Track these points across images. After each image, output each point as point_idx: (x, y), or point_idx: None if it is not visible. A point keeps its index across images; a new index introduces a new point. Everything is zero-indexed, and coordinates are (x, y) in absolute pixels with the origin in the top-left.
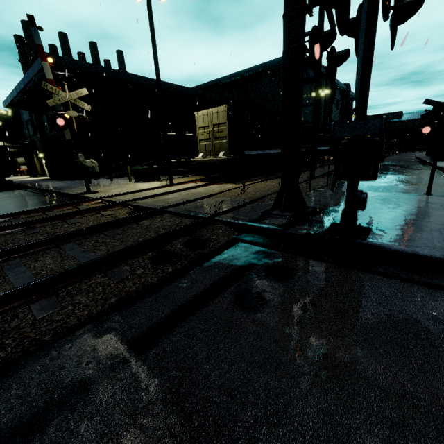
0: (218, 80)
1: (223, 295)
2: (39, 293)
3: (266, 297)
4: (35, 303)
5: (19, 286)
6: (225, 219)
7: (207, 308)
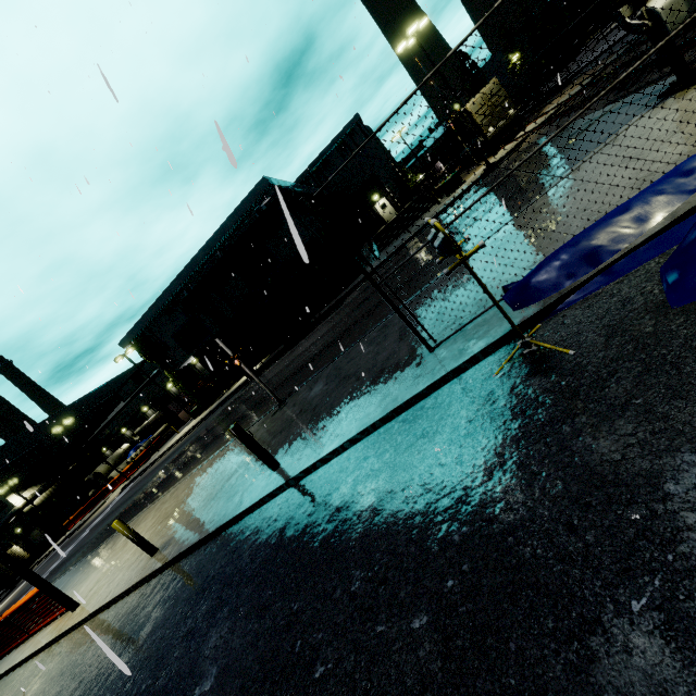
0: None
1: None
2: None
3: None
4: None
5: None
6: None
7: None
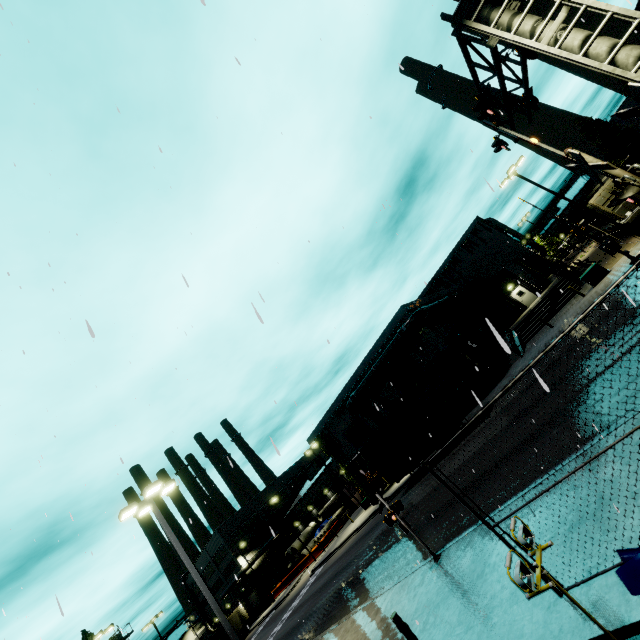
0: (420, 295)
1: None
2: None
3: None
4: None
5: None
6: None
7: None
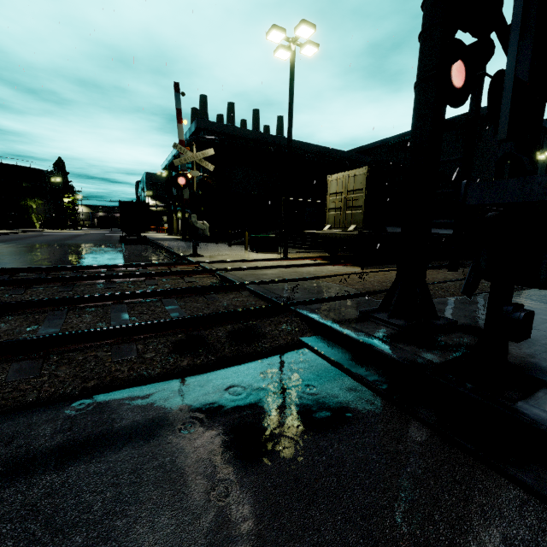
0: (381, 141)
1: (212, 424)
2: (28, 351)
3: (266, 451)
4: (19, 362)
5: (16, 339)
6: (303, 311)
7: (174, 436)
